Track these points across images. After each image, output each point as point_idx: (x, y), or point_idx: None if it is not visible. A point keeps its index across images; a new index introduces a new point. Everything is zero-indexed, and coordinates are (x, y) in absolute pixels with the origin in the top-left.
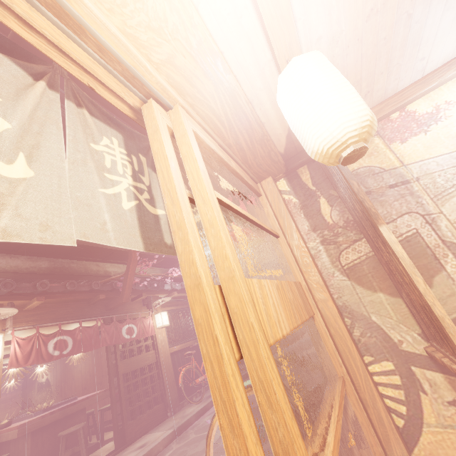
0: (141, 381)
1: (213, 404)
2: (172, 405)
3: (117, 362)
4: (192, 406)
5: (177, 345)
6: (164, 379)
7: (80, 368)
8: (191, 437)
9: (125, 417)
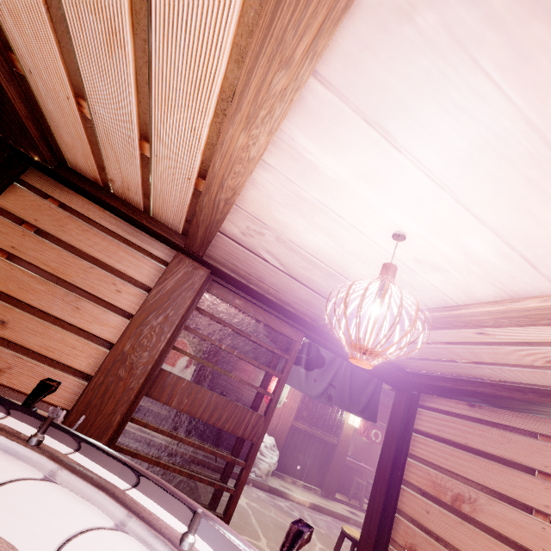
0: None
1: None
2: None
3: None
4: None
5: None
6: None
7: (356, 437)
8: None
9: None
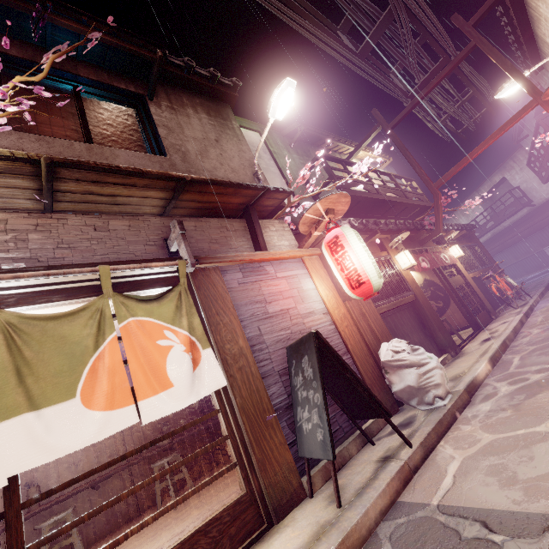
0: (463, 295)
1: (533, 307)
2: (492, 312)
3: (447, 279)
4: (511, 311)
5: (470, 274)
6: (478, 294)
7: None
8: (548, 312)
9: (471, 313)
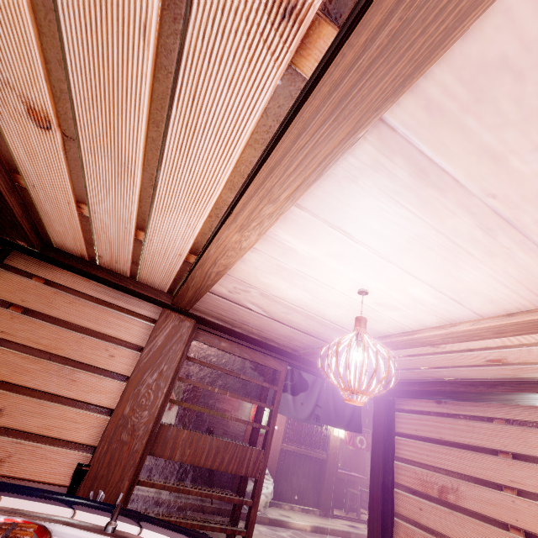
0: None
1: None
2: None
3: None
4: None
5: None
6: None
7: (342, 446)
8: None
9: None
